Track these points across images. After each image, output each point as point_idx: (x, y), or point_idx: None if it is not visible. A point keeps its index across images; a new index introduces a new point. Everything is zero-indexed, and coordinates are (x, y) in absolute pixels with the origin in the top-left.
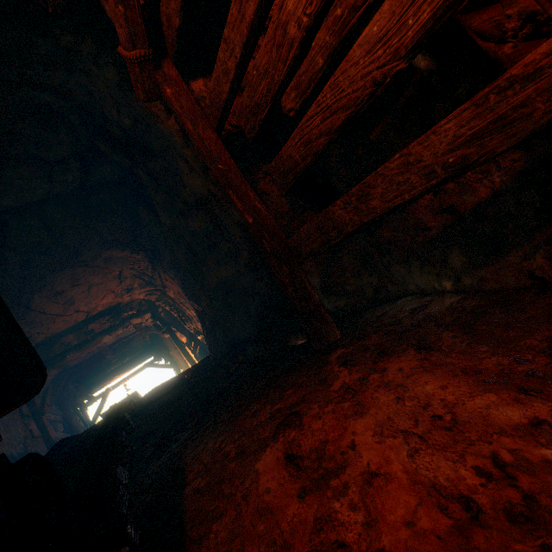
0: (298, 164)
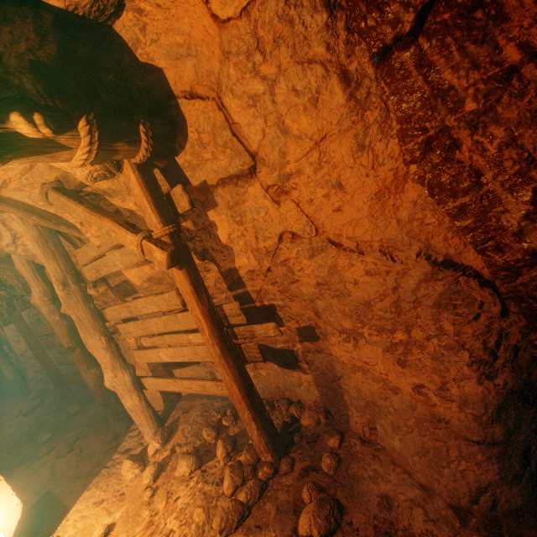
0: None
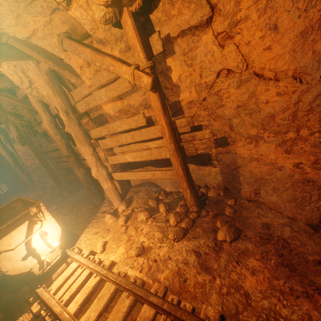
0: (17, 173)
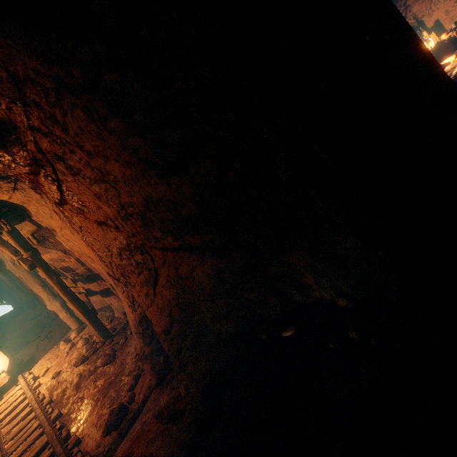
0: None
